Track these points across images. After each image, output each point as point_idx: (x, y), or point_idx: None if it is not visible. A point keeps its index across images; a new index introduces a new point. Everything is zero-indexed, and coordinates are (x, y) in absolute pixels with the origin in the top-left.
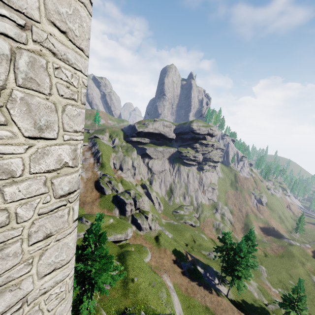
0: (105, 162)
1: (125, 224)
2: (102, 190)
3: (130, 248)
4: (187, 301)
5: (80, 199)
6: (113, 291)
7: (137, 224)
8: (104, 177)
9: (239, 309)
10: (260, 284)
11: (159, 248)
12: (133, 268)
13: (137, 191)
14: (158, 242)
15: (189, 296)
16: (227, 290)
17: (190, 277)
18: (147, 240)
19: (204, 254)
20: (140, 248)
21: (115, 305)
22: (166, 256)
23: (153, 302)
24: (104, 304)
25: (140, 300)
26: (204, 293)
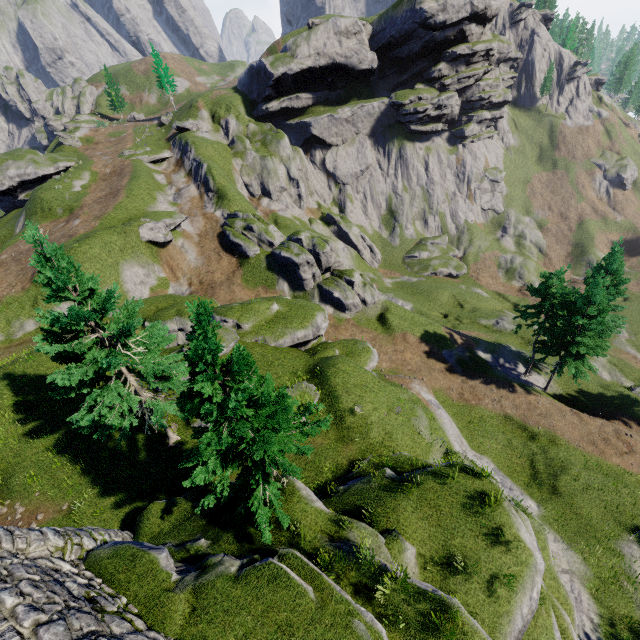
0: (223, 186)
1: (306, 308)
2: (238, 250)
3: (331, 351)
4: (465, 414)
5: (202, 280)
6: (317, 437)
7: (334, 301)
8: (232, 222)
9: (572, 407)
10: (613, 355)
11: (391, 335)
12: (346, 390)
13: (316, 233)
14: (387, 325)
15: (467, 404)
16: (545, 379)
17: (465, 373)
18: (364, 327)
19: (487, 325)
20: (351, 347)
21: (329, 461)
22: (408, 346)
23: (404, 440)
24: (305, 462)
25: (376, 444)
26: (498, 395)
